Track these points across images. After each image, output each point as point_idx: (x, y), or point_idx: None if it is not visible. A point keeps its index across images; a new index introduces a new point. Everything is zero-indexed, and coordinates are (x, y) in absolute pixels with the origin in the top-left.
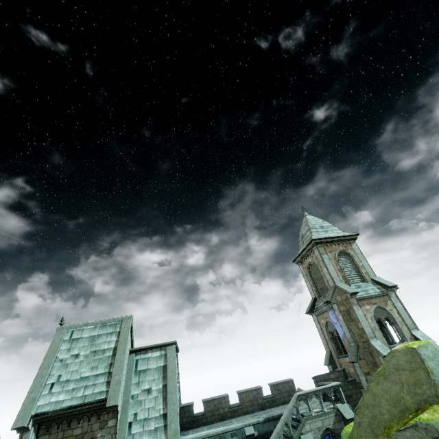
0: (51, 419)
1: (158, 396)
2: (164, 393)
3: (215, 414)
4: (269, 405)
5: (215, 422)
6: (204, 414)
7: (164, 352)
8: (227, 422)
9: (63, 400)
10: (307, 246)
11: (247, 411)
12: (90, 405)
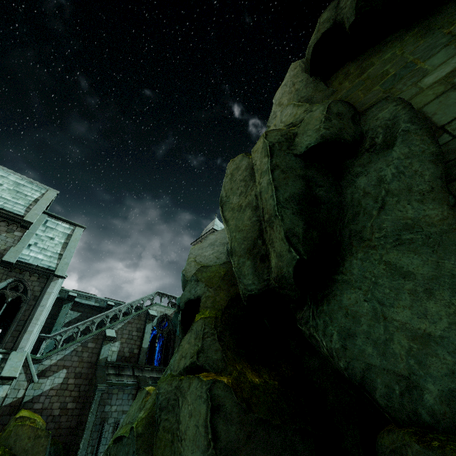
0: None
1: (59, 244)
2: (65, 245)
3: None
4: None
5: None
6: None
7: (73, 228)
8: None
9: None
10: (207, 233)
11: None
12: (7, 213)
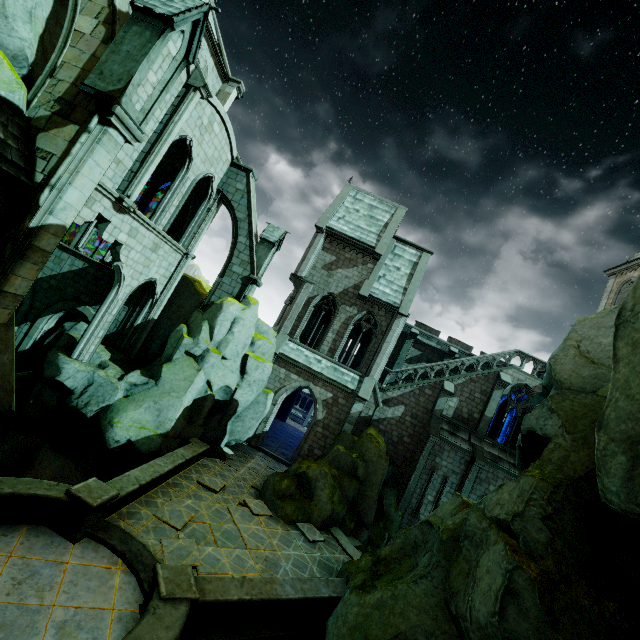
0: (335, 236)
1: (404, 276)
2: (409, 277)
3: None
4: None
5: None
6: None
7: (419, 254)
8: None
9: (346, 231)
10: None
11: None
12: (362, 244)
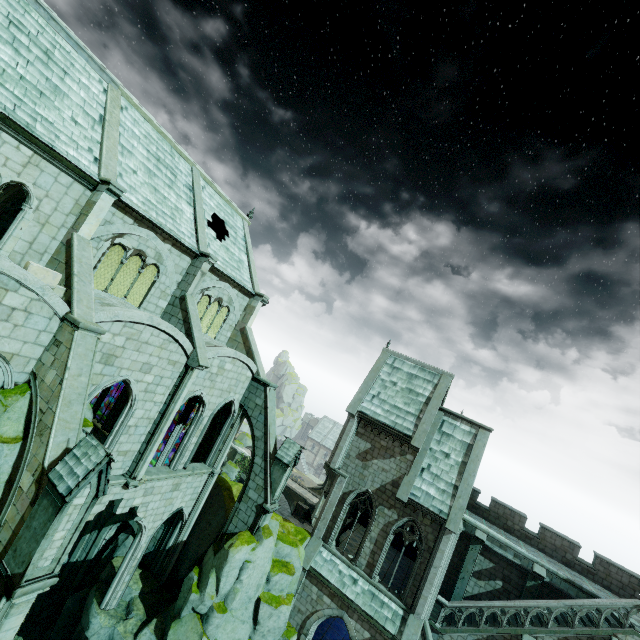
0: (368, 421)
1: (454, 467)
2: (461, 468)
3: (500, 520)
4: (580, 571)
5: (496, 526)
6: (488, 510)
7: (474, 431)
8: (512, 538)
9: (379, 414)
10: None
11: (543, 549)
12: (397, 432)
